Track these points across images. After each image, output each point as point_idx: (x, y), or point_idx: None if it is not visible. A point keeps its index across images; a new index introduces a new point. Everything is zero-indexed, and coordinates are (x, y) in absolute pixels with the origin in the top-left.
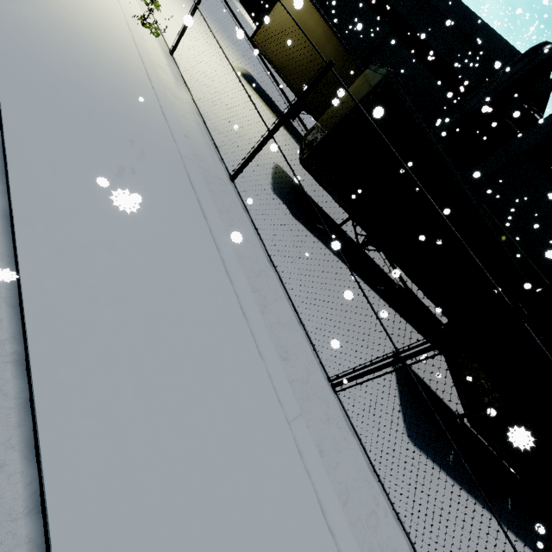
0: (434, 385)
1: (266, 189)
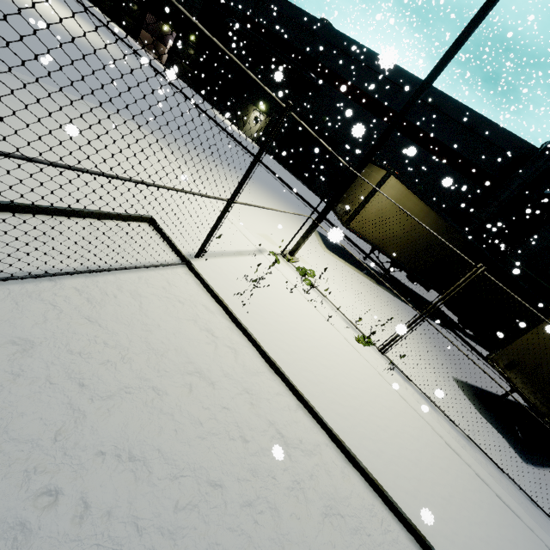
0: None
1: (528, 470)
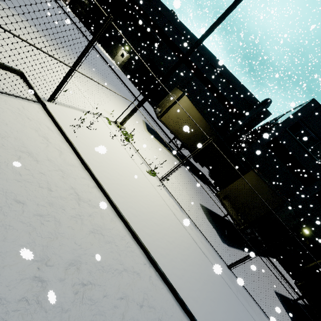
0: (281, 290)
1: (223, 245)
